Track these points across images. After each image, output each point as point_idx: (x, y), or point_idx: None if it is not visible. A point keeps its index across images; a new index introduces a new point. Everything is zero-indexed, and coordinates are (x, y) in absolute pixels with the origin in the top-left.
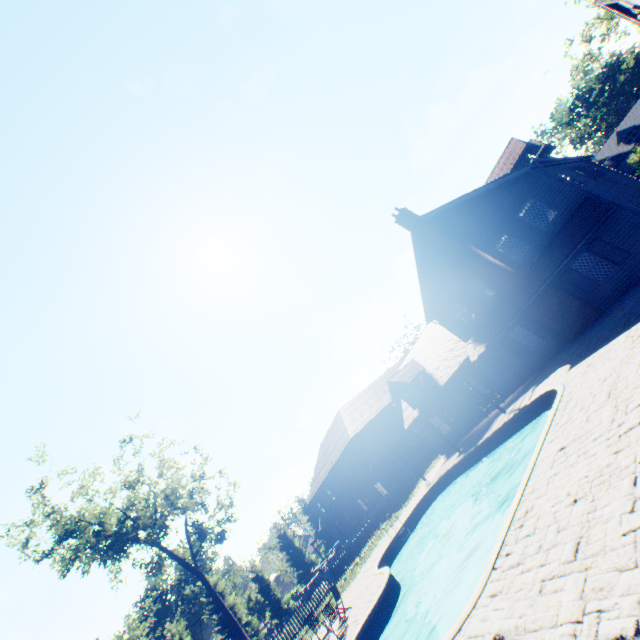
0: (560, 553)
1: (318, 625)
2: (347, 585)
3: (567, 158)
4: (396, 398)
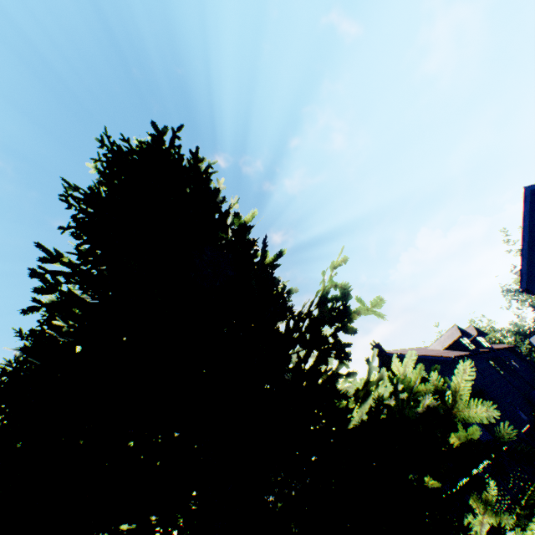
0: None
1: None
2: None
3: (487, 350)
4: None
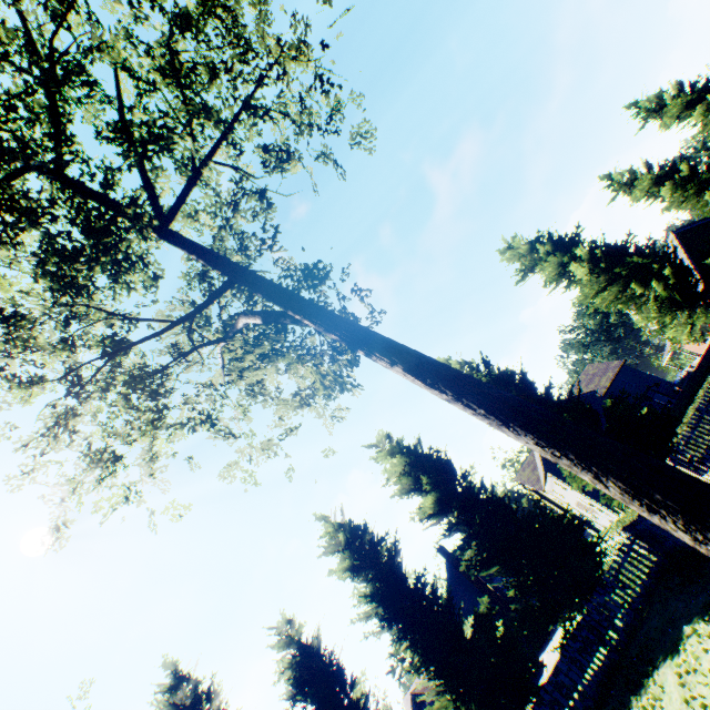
0: None
1: None
2: None
3: None
4: None
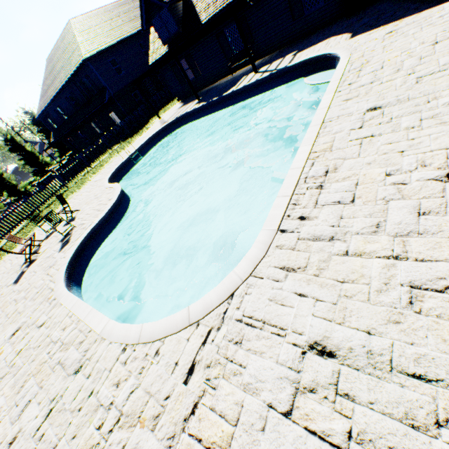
0: (446, 252)
1: (43, 222)
2: (77, 189)
3: None
4: (146, 23)
